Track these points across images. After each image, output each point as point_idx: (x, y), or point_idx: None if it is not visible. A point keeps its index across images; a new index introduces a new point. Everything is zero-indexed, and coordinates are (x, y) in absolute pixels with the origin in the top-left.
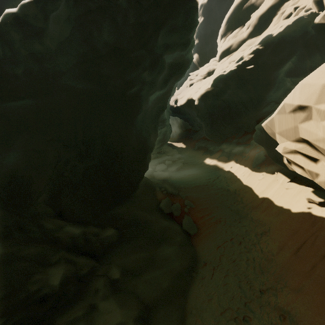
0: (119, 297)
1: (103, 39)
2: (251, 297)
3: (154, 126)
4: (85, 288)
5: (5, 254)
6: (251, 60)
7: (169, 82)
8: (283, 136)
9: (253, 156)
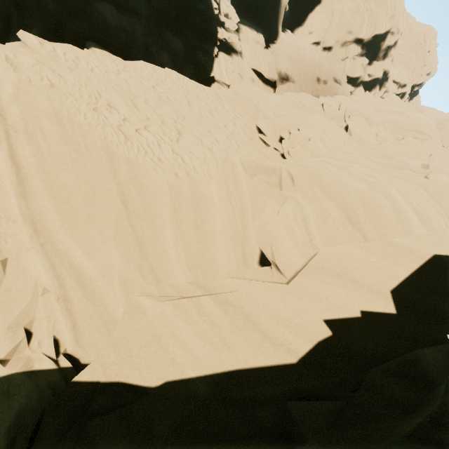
0: None
1: None
2: None
3: None
4: None
5: None
6: None
7: None
8: None
9: None
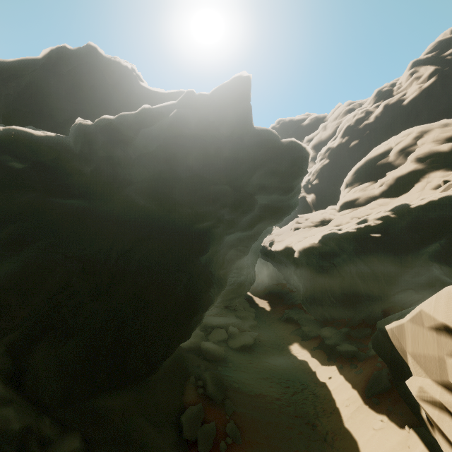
0: None
1: (187, 163)
2: None
3: (223, 273)
4: None
5: None
6: (378, 227)
7: (259, 224)
8: (420, 364)
9: (370, 372)
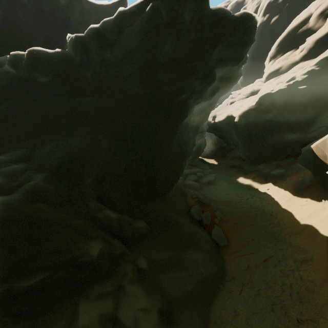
0: (145, 286)
1: (165, 51)
2: (285, 323)
3: (193, 135)
4: (115, 268)
5: (59, 218)
6: (304, 81)
7: (216, 94)
8: None
9: (296, 180)
